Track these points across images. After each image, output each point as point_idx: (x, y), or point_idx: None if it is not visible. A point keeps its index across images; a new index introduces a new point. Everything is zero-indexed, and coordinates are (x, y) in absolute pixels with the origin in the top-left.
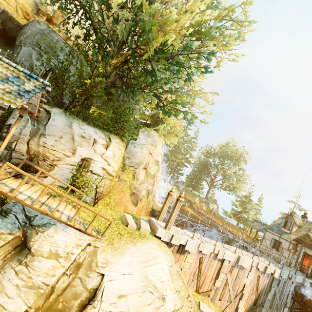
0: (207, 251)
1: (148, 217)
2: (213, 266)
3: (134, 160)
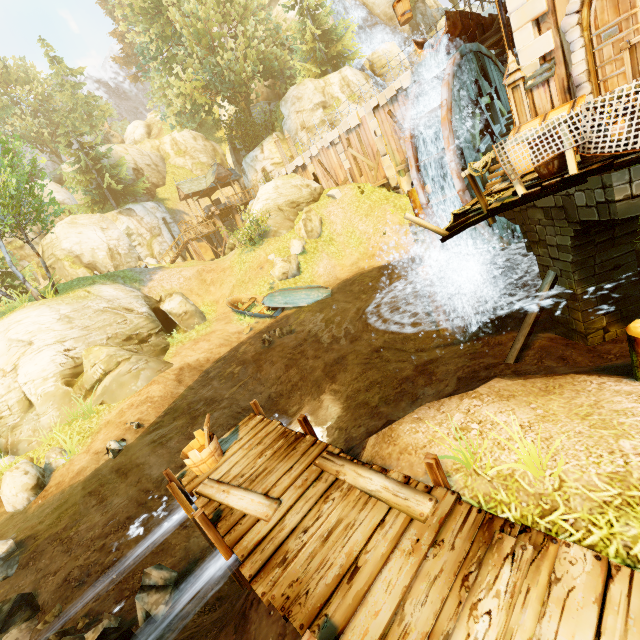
0: (316, 151)
1: None
2: (332, 157)
3: (292, 134)
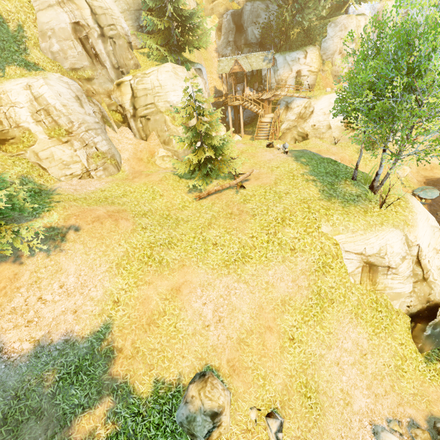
0: None
1: None
2: None
3: (329, 53)
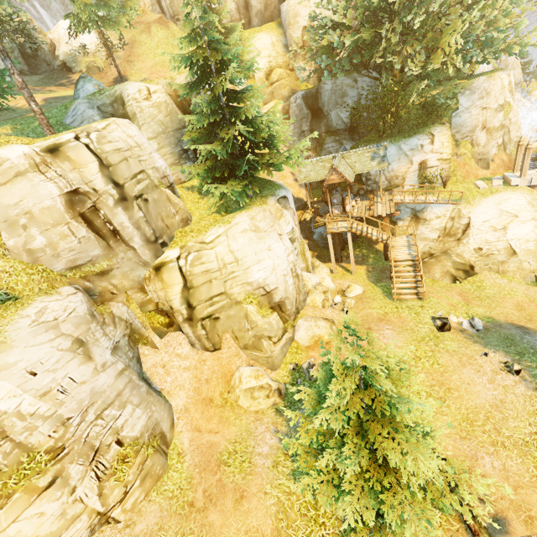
0: None
1: (509, 172)
2: None
3: (465, 130)
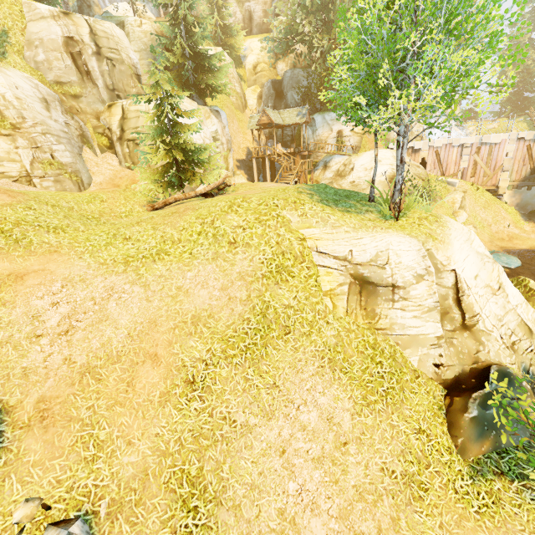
0: (440, 144)
1: None
2: (453, 154)
3: None
